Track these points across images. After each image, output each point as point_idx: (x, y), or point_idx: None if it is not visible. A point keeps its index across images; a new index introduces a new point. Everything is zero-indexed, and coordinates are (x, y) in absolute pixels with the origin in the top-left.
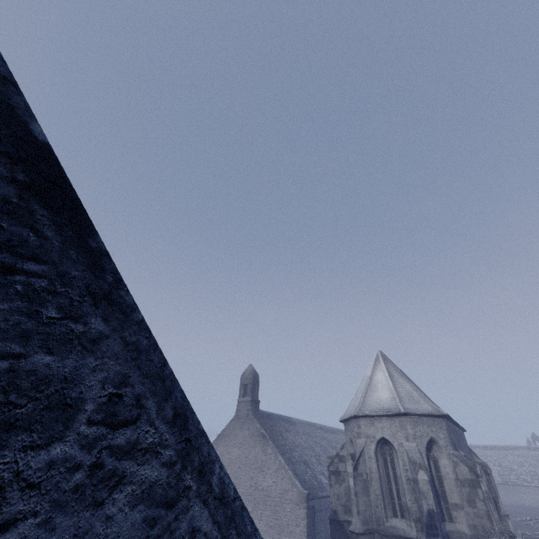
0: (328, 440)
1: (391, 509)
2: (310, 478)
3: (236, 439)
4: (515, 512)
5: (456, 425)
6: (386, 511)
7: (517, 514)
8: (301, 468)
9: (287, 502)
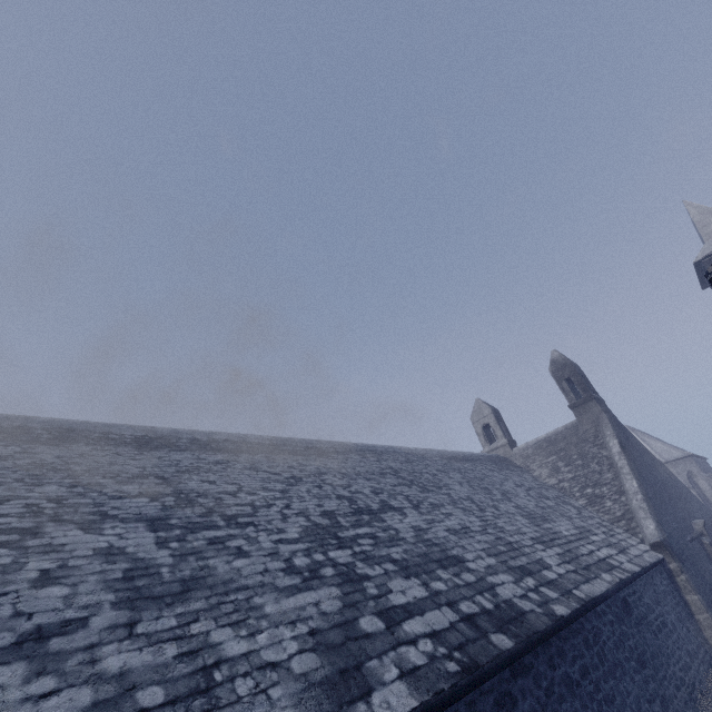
0: None
1: None
2: None
3: None
4: None
5: (700, 458)
6: None
7: None
8: None
9: None
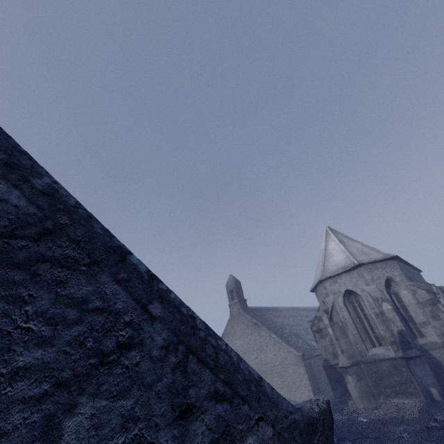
0: (312, 317)
1: (369, 342)
2: (302, 345)
3: (236, 333)
4: None
5: (410, 266)
6: (366, 345)
7: None
8: (293, 339)
9: (288, 366)
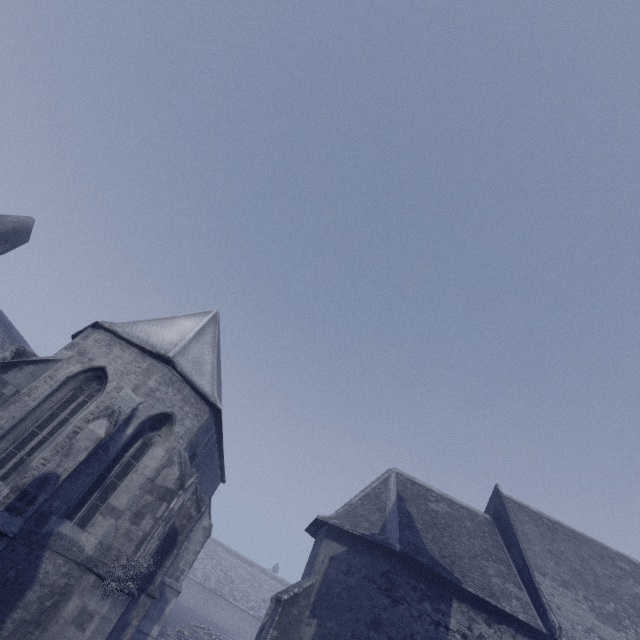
0: None
1: None
2: None
3: None
4: (198, 620)
5: (220, 454)
6: None
7: (198, 621)
8: None
9: None
